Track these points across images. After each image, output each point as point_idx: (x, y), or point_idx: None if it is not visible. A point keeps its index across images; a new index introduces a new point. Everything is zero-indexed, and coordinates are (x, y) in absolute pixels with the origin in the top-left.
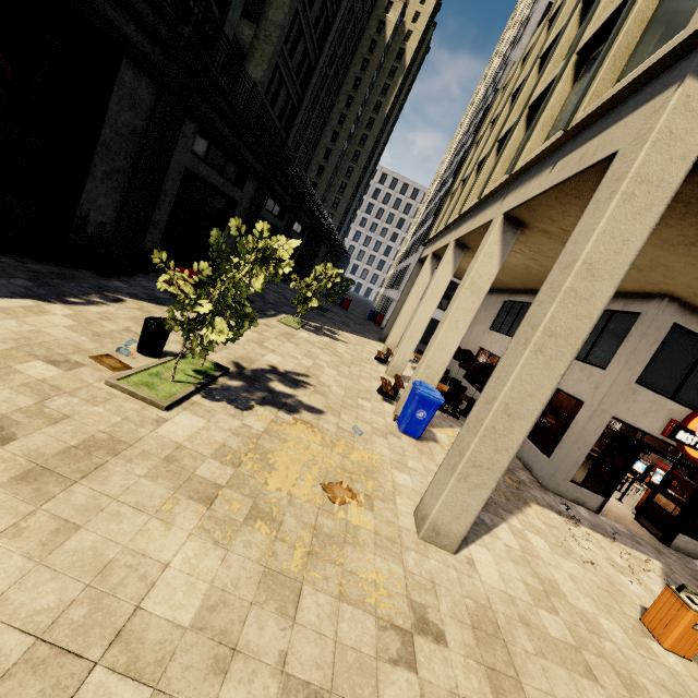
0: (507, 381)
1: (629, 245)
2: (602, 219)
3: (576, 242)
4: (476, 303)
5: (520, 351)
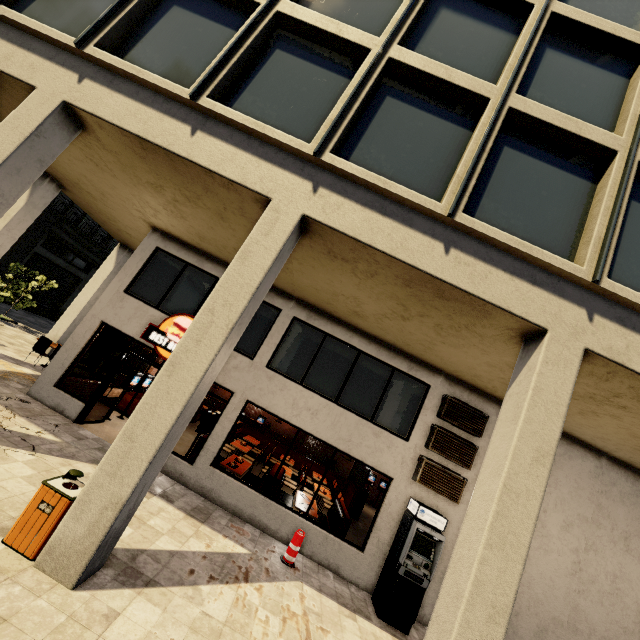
0: None
1: None
2: None
3: None
4: (1, 225)
5: None
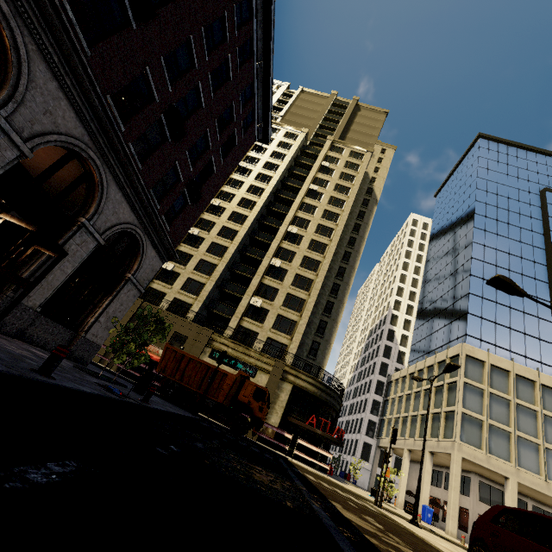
0: (451, 497)
1: (459, 471)
2: (454, 467)
3: (451, 470)
4: (430, 477)
5: (451, 491)
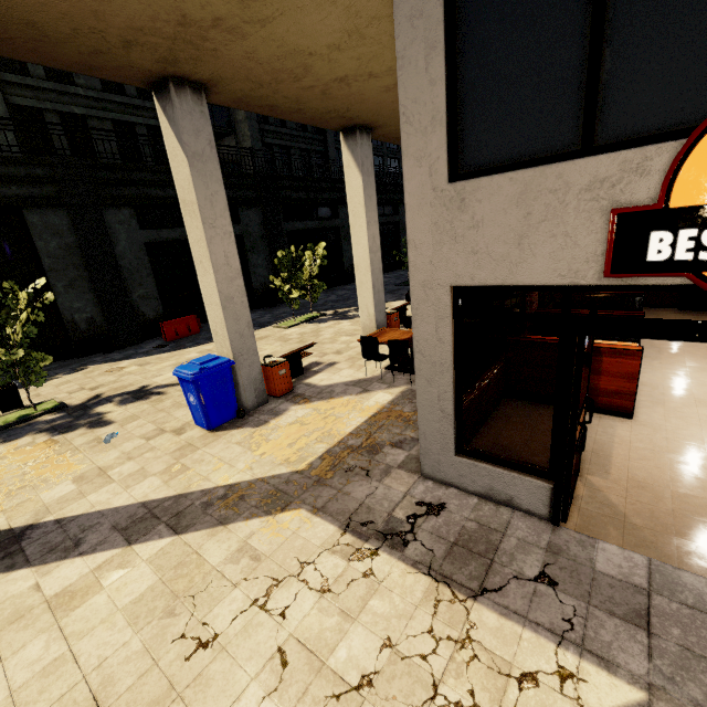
0: None
1: None
2: None
3: None
4: (199, 226)
5: None
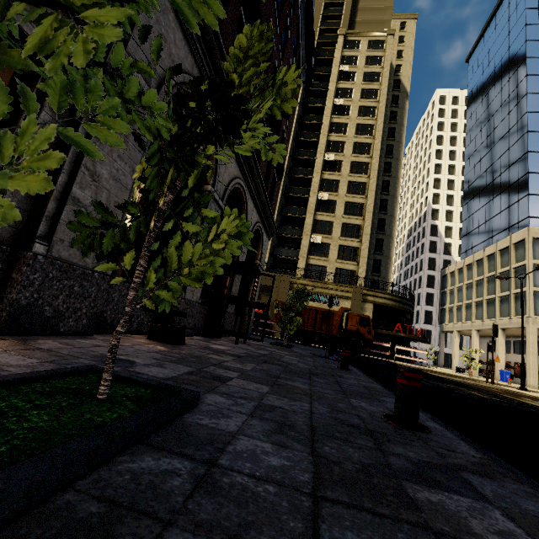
0: (530, 360)
1: (535, 340)
2: (530, 337)
3: (528, 340)
4: (503, 348)
5: (529, 356)
